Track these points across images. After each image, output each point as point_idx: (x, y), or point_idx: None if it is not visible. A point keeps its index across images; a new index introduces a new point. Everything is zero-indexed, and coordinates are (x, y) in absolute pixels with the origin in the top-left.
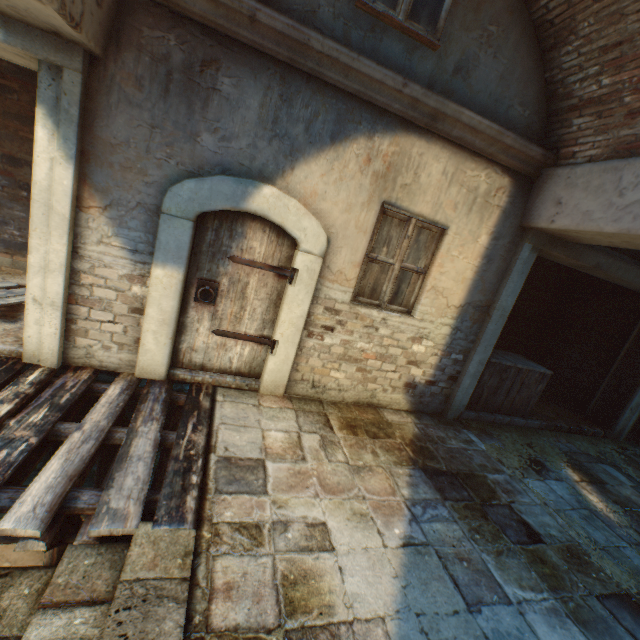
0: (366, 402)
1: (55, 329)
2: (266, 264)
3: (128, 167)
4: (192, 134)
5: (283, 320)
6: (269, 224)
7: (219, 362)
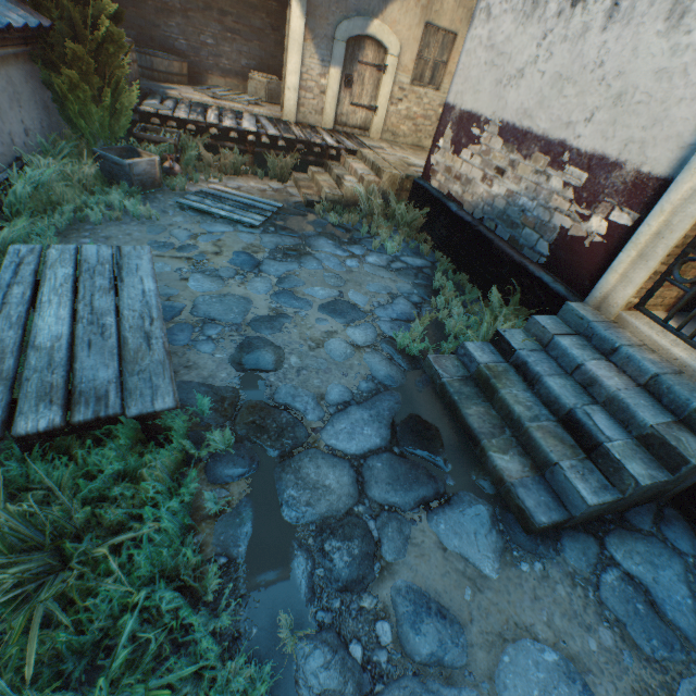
0: (417, 146)
1: (295, 103)
2: (373, 65)
3: (322, 18)
4: None
5: (381, 96)
6: (375, 42)
7: (352, 122)
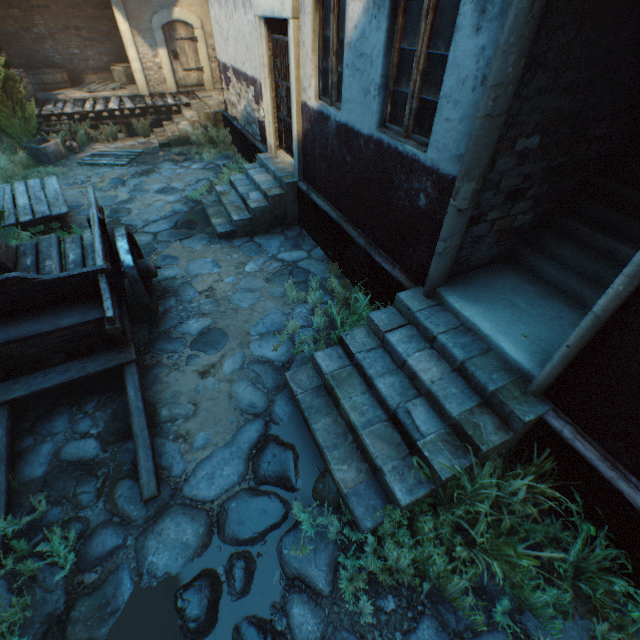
0: None
1: (144, 81)
2: (188, 39)
3: (139, 18)
4: None
5: (201, 59)
6: (182, 23)
7: (190, 83)
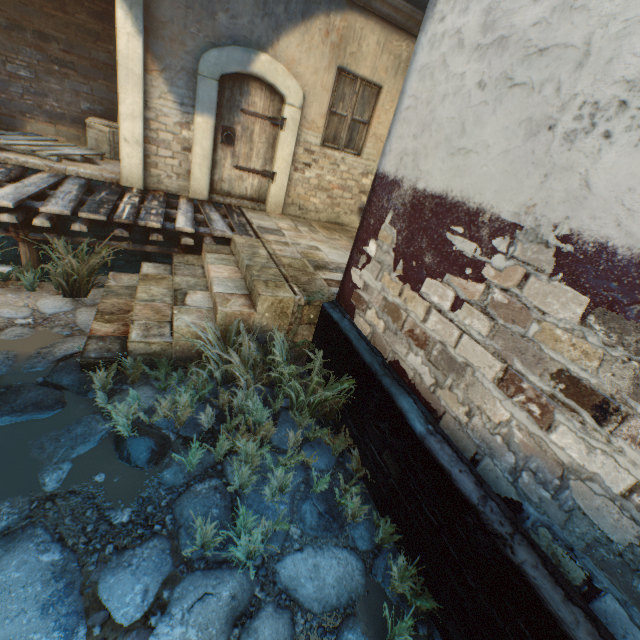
0: (334, 222)
1: (140, 161)
2: (265, 116)
3: (174, 40)
4: (212, 14)
5: (279, 157)
6: (265, 85)
7: (239, 190)
